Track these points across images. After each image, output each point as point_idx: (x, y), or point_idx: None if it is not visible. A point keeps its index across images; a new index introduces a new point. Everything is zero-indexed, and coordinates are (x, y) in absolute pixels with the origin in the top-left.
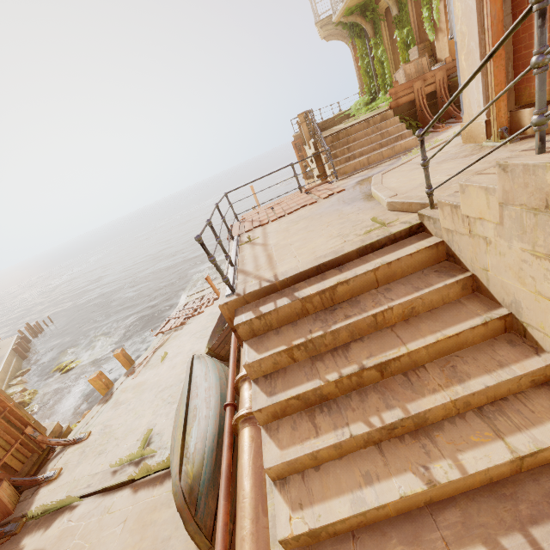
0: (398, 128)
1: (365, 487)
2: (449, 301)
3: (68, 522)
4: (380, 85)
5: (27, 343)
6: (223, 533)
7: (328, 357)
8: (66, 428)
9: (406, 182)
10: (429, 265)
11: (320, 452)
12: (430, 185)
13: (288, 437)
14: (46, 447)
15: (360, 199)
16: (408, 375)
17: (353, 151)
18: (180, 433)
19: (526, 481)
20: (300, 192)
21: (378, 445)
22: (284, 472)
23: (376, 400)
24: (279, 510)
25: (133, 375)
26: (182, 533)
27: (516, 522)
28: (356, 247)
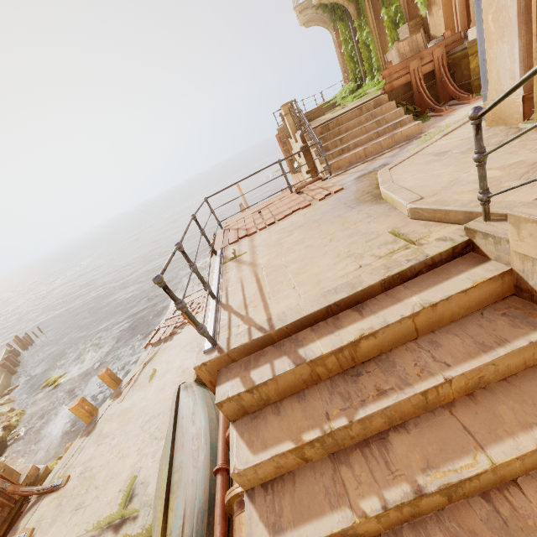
0: (395, 114)
1: None
2: (533, 363)
3: None
4: (366, 70)
5: (16, 356)
6: None
7: (358, 460)
8: (43, 470)
9: (428, 179)
10: (489, 302)
11: None
12: (487, 188)
13: None
14: (19, 497)
15: (366, 202)
16: (493, 499)
17: (346, 142)
18: (160, 509)
19: None
20: (290, 192)
21: None
22: None
23: None
24: None
25: (119, 397)
26: None
27: None
28: (379, 279)
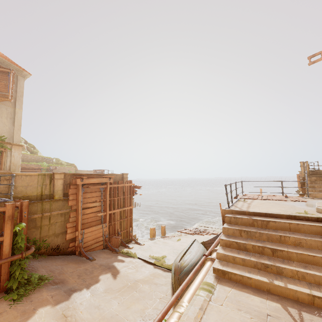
0: None
1: (247, 273)
2: (321, 249)
3: (133, 259)
4: None
5: None
6: (188, 279)
7: (254, 240)
8: (137, 238)
9: None
10: (320, 234)
11: (236, 258)
12: None
13: (227, 251)
14: (130, 239)
15: (309, 206)
16: (284, 260)
17: None
18: (183, 253)
19: (313, 307)
20: (282, 195)
21: (259, 270)
22: (221, 257)
23: (265, 258)
24: (216, 263)
25: (164, 238)
26: (167, 286)
27: (298, 308)
28: (286, 214)
